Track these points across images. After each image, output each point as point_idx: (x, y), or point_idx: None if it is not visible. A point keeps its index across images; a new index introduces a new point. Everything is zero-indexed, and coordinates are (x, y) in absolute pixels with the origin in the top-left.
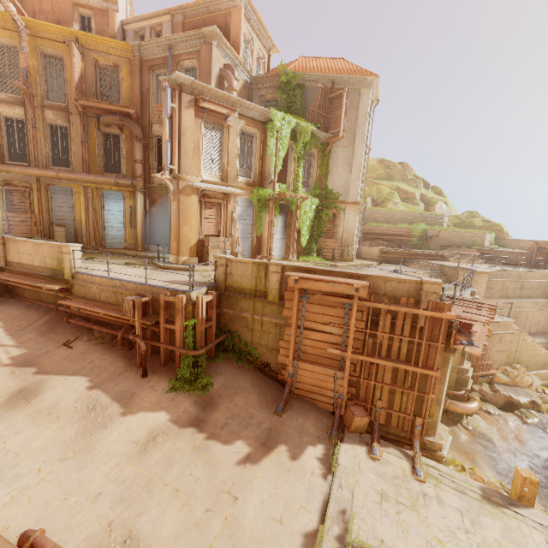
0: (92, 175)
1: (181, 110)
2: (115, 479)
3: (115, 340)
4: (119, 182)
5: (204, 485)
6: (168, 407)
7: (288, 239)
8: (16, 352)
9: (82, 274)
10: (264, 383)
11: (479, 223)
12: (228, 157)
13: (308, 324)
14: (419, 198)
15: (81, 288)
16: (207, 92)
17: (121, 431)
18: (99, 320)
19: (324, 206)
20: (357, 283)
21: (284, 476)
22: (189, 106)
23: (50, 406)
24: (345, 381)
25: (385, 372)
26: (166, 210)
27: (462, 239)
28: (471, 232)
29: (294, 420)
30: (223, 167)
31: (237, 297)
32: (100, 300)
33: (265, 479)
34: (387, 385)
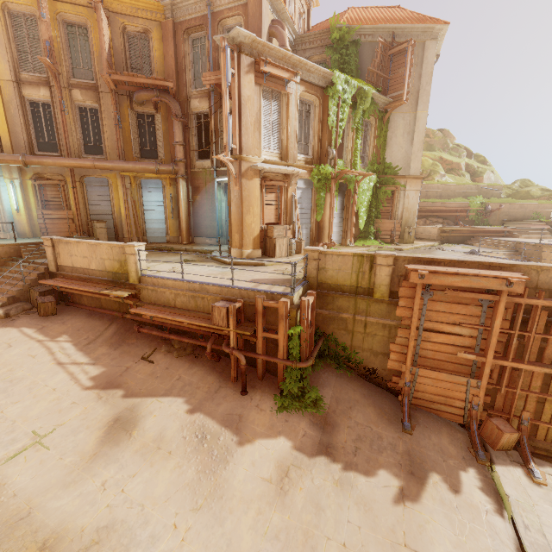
0: (130, 162)
1: (240, 76)
2: (265, 533)
3: (197, 350)
4: (159, 169)
5: (370, 535)
6: (285, 430)
7: (345, 222)
8: (94, 371)
9: (151, 277)
10: (373, 392)
11: (538, 192)
12: (287, 132)
13: (430, 324)
14: (464, 168)
15: (151, 293)
16: (267, 53)
17: (245, 466)
18: (175, 328)
19: (381, 183)
20: (512, 277)
21: (457, 517)
22: (249, 71)
23: (156, 438)
24: (481, 390)
25: (533, 379)
26: (212, 197)
27: (526, 211)
28: (536, 203)
29: (427, 439)
30: (283, 143)
31: (333, 295)
32: (175, 306)
33: (437, 523)
34: (538, 394)
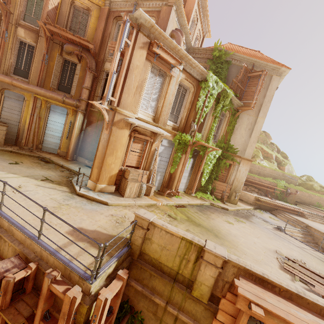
0: (43, 89)
1: (134, 48)
2: None
3: None
4: (65, 101)
5: None
6: None
7: (192, 177)
8: None
9: None
10: None
11: (318, 187)
12: (164, 102)
13: None
14: (274, 158)
15: None
16: (162, 40)
17: None
18: None
19: (224, 157)
20: None
21: None
22: (143, 47)
23: None
24: None
25: None
26: (99, 132)
27: (312, 200)
28: (319, 196)
29: None
30: (158, 109)
31: (151, 273)
32: None
33: None
34: None
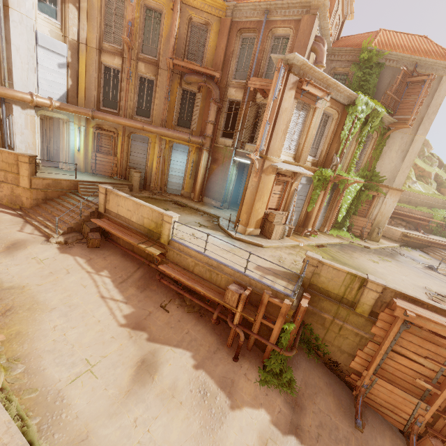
0: (170, 130)
1: (284, 91)
2: None
3: (202, 309)
4: (191, 140)
5: None
6: (265, 403)
7: (327, 213)
8: (126, 309)
9: (178, 243)
10: (333, 382)
11: None
12: (306, 138)
13: (398, 348)
14: (433, 177)
15: (176, 255)
16: (310, 74)
17: (235, 430)
18: (188, 287)
19: (366, 187)
20: None
21: None
22: (292, 87)
23: (171, 386)
24: (428, 413)
25: None
26: (226, 170)
27: None
28: None
29: (374, 439)
30: (299, 147)
31: (320, 297)
32: (193, 271)
33: None
34: None
